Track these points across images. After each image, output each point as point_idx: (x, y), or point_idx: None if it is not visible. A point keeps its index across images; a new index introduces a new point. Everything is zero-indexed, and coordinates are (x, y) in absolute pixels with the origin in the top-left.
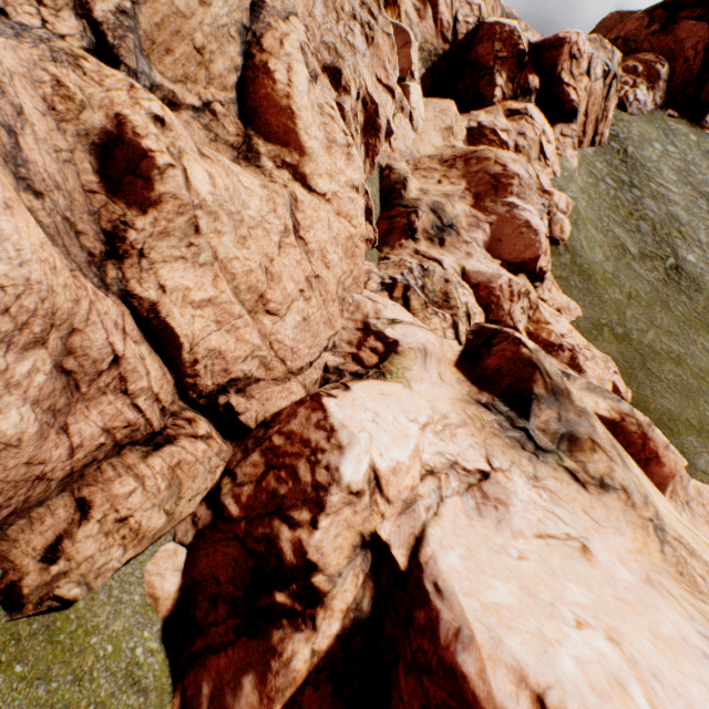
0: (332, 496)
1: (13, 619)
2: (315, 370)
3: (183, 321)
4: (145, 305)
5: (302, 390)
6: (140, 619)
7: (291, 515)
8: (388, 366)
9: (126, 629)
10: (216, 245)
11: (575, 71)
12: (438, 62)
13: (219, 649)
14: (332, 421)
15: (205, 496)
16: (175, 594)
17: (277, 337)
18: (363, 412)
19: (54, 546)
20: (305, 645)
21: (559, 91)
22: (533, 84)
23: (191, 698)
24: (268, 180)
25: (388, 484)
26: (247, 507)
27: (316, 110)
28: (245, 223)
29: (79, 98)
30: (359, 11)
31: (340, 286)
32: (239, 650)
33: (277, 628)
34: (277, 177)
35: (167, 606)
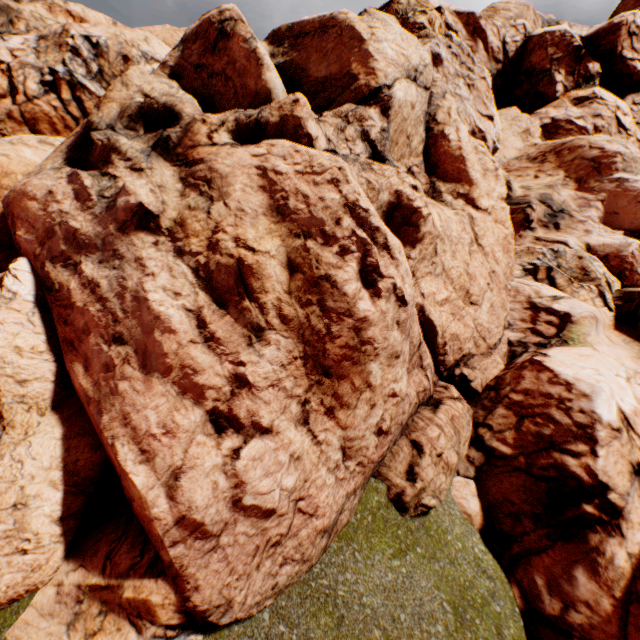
0: (599, 432)
1: (403, 518)
2: (502, 345)
3: (436, 316)
4: (416, 308)
5: (501, 361)
6: (466, 528)
7: (568, 448)
8: (567, 334)
9: (462, 534)
10: (443, 260)
11: (636, 45)
12: (493, 81)
13: (538, 552)
14: (564, 377)
15: (469, 443)
16: (480, 512)
17: (478, 321)
18: (582, 369)
19: (410, 471)
20: (618, 548)
21: (623, 67)
22: (594, 70)
23: (527, 587)
24: (450, 208)
25: (634, 424)
26: (517, 447)
27: (473, 151)
28: (452, 242)
29: (376, 187)
30: (459, 70)
31: (504, 276)
32: (559, 552)
33: (593, 532)
34: (455, 205)
35: (478, 521)
